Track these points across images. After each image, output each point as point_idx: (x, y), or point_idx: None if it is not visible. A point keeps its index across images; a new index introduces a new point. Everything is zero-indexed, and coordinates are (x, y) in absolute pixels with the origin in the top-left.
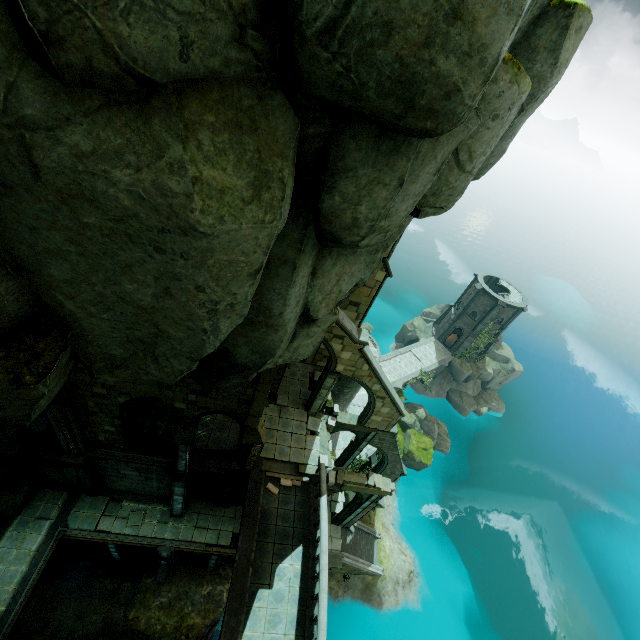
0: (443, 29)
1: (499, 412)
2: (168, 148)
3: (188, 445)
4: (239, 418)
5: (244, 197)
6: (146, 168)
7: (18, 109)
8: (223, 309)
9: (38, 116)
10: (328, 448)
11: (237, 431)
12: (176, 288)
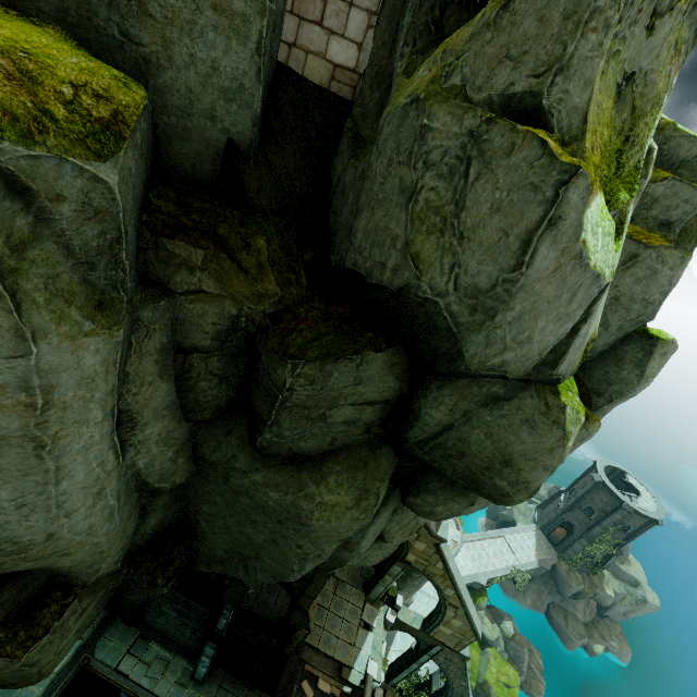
0: (498, 467)
1: (622, 658)
2: (307, 486)
3: (236, 606)
4: (293, 593)
5: (348, 506)
6: (290, 494)
7: (233, 463)
8: (312, 557)
9: (242, 467)
10: (380, 652)
11: (286, 598)
12: (283, 542)
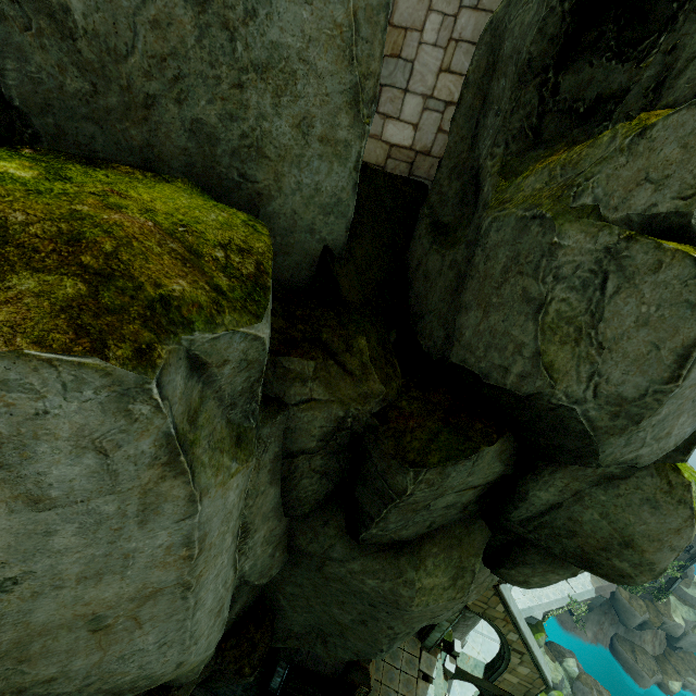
0: (617, 548)
1: None
2: (406, 572)
3: (291, 665)
4: None
5: (445, 586)
6: (388, 580)
7: (330, 553)
8: (401, 635)
9: (339, 556)
10: None
11: None
12: (372, 623)
